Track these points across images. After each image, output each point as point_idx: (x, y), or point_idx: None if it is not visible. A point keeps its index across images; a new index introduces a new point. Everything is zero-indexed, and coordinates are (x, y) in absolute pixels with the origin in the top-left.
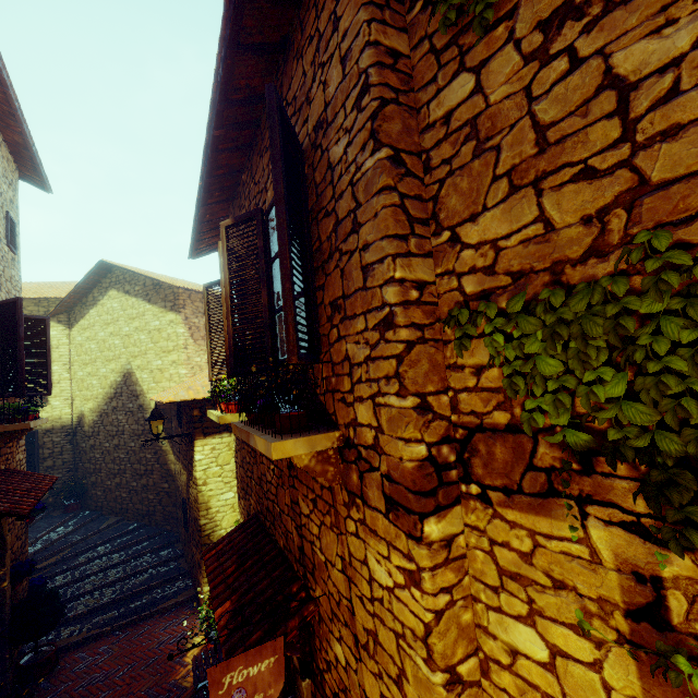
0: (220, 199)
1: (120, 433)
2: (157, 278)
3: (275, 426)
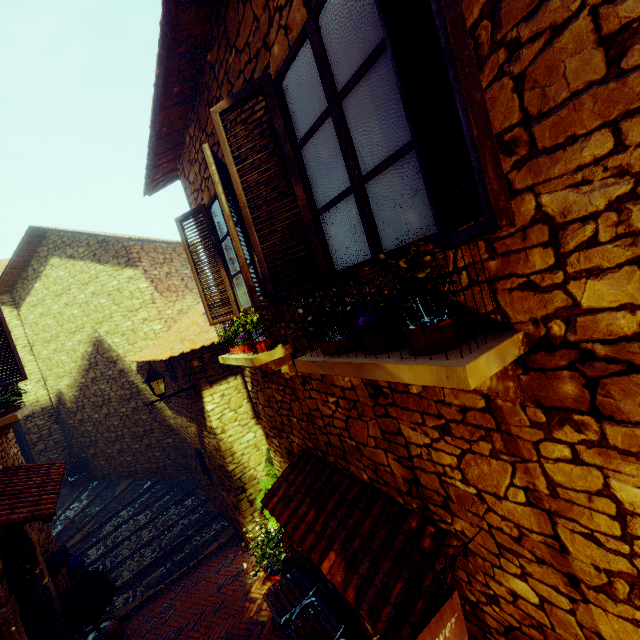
0: (179, 99)
1: (107, 402)
2: (102, 234)
3: (391, 349)
